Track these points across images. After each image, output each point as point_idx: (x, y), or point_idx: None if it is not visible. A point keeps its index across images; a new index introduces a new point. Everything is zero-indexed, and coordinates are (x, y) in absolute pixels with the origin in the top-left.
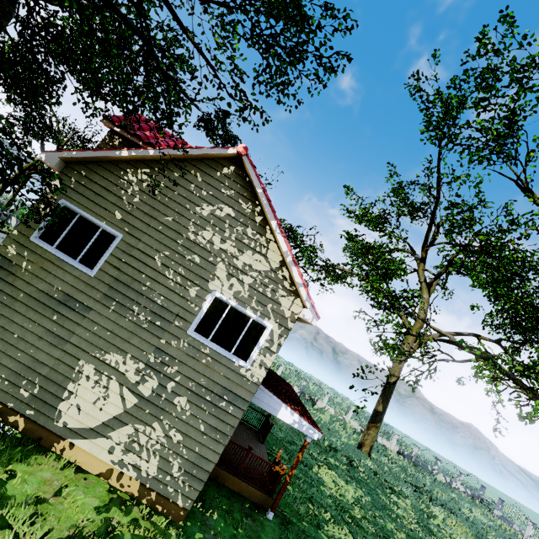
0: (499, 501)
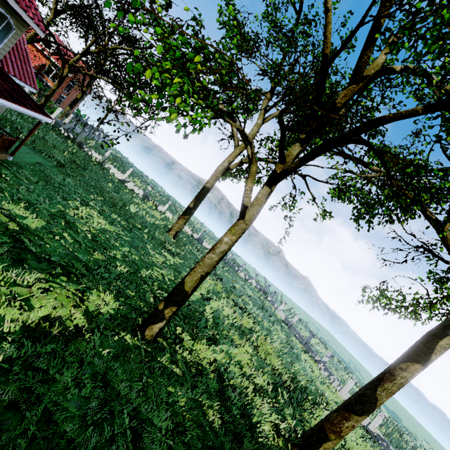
0: (274, 292)
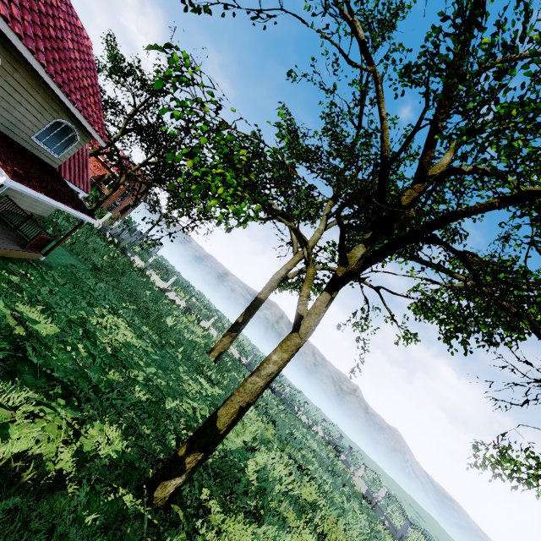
0: (348, 448)
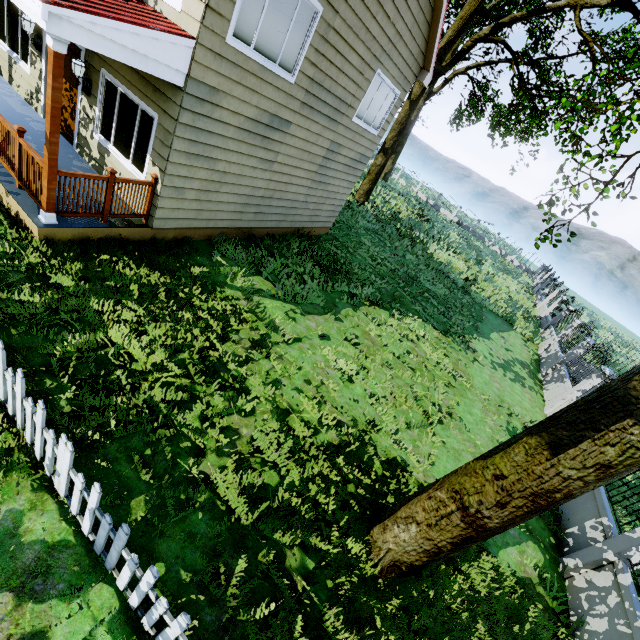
0: (542, 268)
